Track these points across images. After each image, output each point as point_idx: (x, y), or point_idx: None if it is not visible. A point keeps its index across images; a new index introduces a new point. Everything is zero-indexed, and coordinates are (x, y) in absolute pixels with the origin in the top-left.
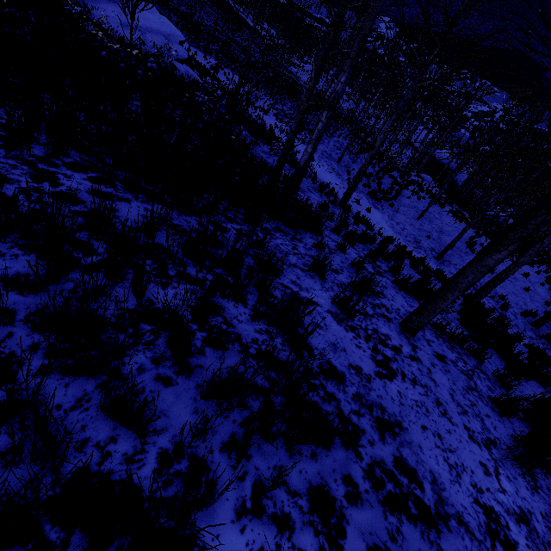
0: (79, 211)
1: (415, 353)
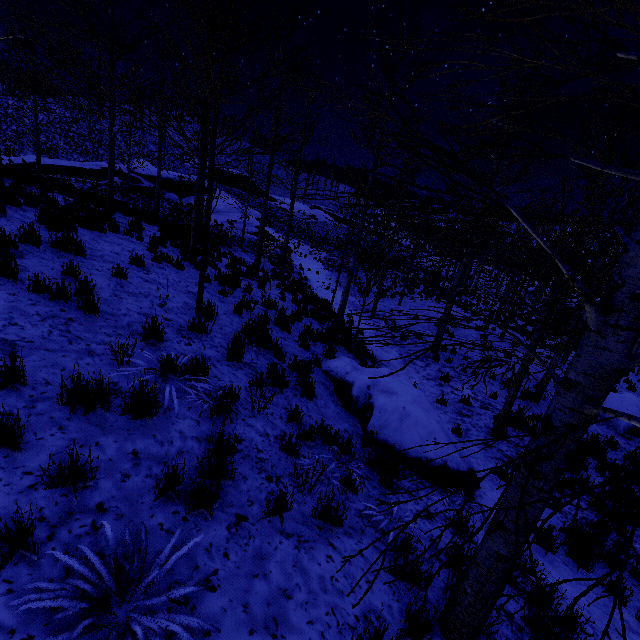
0: None
1: None
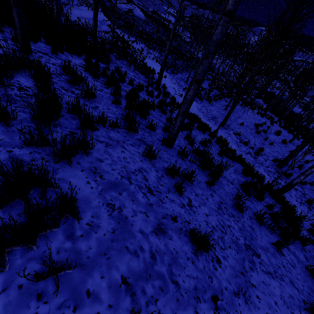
0: None
1: (3, 47)
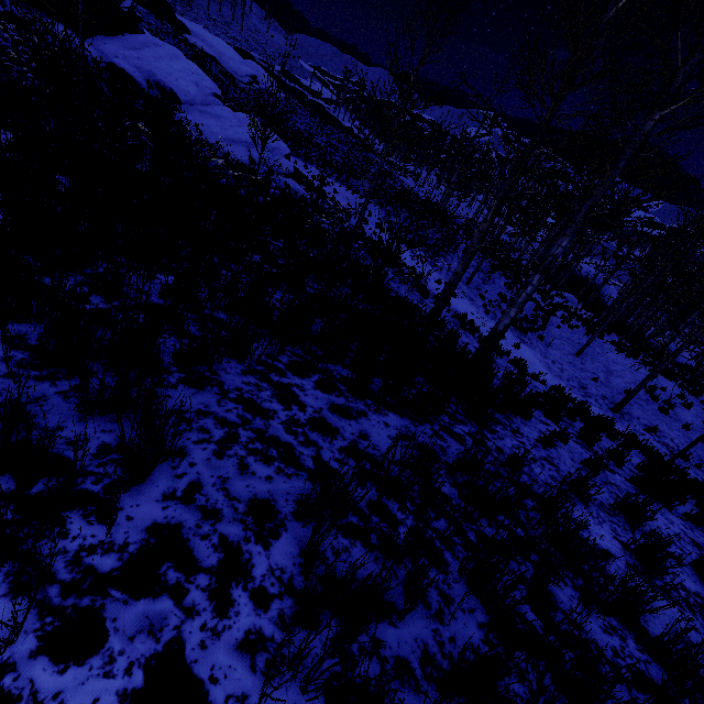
0: (343, 447)
1: None
